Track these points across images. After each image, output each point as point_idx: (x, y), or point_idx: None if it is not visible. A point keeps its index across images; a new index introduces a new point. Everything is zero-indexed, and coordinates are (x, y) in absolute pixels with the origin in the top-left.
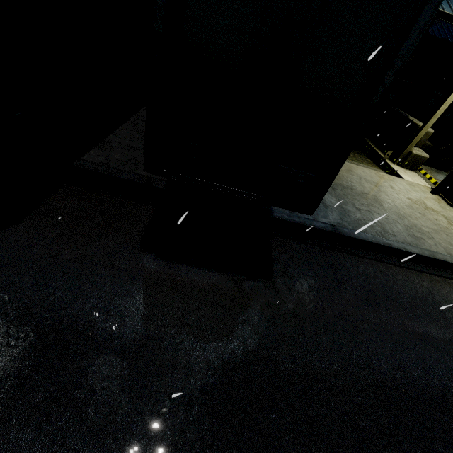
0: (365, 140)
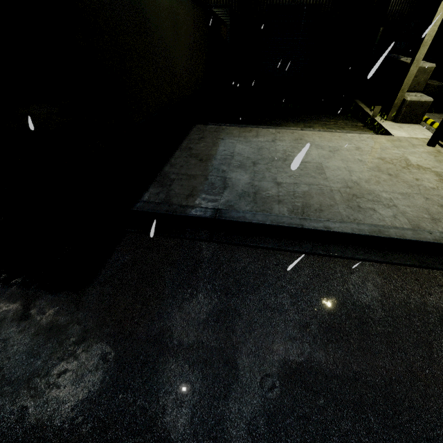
0: (355, 102)
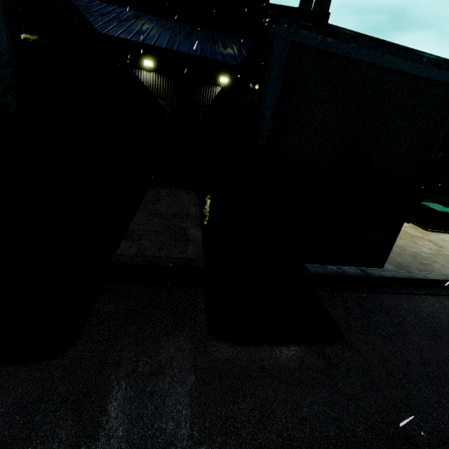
0: None
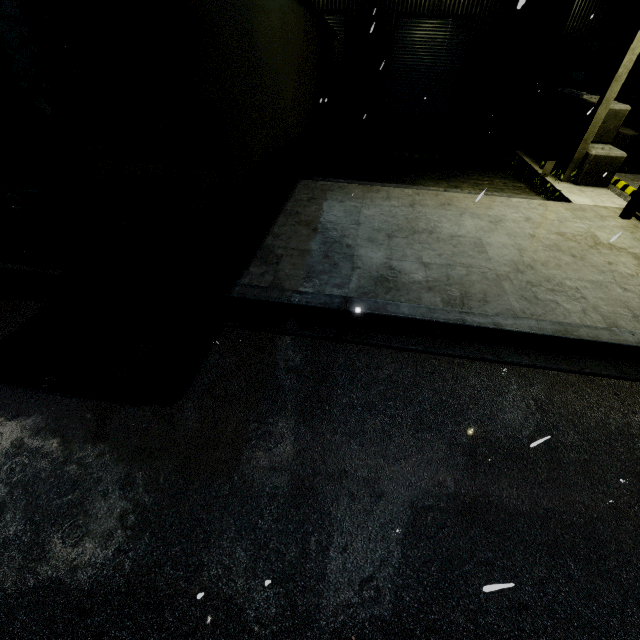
0: (516, 154)
